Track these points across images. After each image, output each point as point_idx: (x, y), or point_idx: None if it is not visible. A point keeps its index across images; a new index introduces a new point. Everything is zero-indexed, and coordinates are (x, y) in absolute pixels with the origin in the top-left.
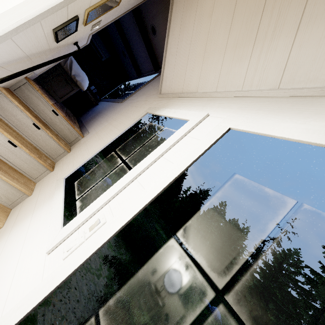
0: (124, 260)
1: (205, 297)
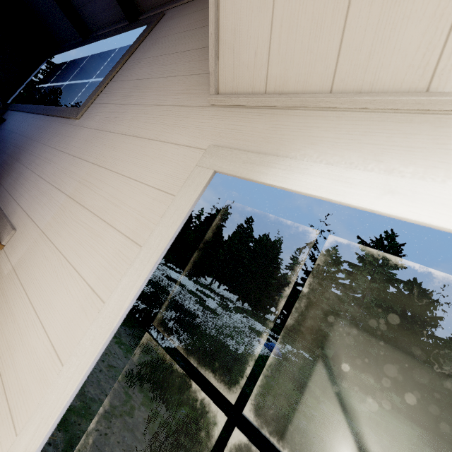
0: (156, 357)
1: (256, 335)
